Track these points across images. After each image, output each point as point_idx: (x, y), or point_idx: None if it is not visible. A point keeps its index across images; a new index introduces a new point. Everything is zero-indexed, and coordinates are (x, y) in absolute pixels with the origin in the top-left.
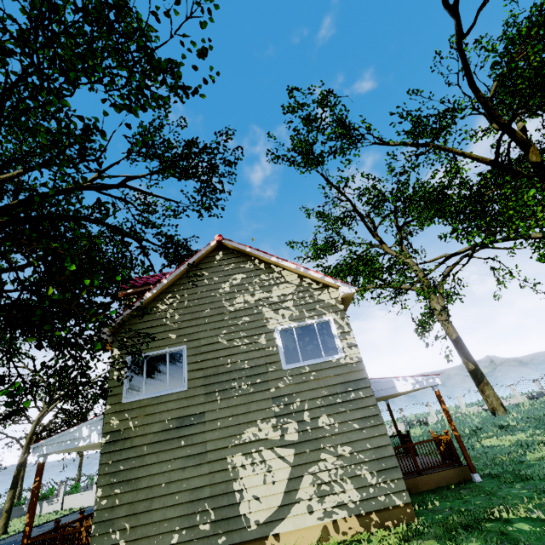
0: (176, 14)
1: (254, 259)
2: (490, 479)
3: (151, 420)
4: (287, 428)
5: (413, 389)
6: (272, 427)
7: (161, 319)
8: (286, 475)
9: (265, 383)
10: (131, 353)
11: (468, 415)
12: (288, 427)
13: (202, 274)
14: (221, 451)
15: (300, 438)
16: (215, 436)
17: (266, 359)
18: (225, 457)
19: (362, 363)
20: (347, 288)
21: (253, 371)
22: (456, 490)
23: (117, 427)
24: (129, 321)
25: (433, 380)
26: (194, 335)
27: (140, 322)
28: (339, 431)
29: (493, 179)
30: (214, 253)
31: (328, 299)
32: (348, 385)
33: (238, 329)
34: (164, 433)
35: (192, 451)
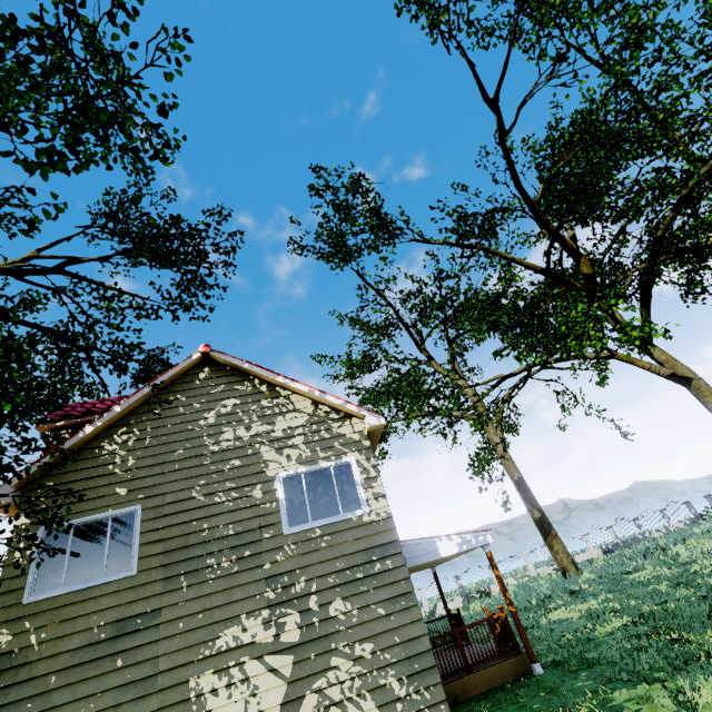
0: (131, 58)
1: (253, 378)
2: (553, 668)
3: (69, 629)
4: (285, 623)
5: (459, 551)
6: (262, 624)
7: (105, 466)
8: (279, 698)
9: (257, 557)
10: (45, 522)
11: (538, 578)
12: (286, 621)
13: (176, 399)
14: (182, 670)
15: (302, 638)
16: (174, 646)
17: (261, 521)
18: (186, 680)
19: (391, 519)
20: (374, 418)
21: (240, 540)
22: (512, 690)
23: (7, 646)
24: (52, 470)
25: (484, 537)
26: (156, 489)
27: (70, 471)
28: (358, 621)
29: (548, 289)
30: (197, 369)
31: (350, 433)
32: (373, 552)
33: (224, 477)
34: (90, 648)
35: (134, 675)
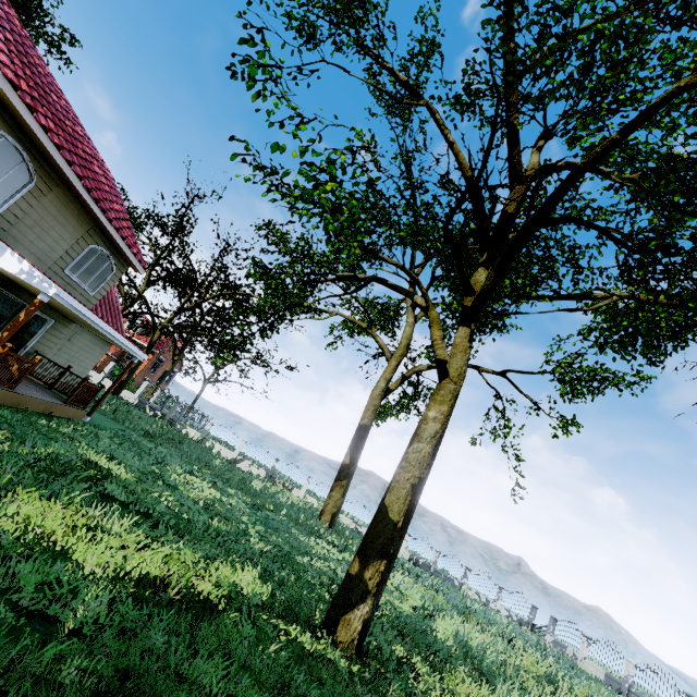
0: None
1: None
2: None
3: None
4: None
5: (14, 274)
6: None
7: None
8: None
9: None
10: None
11: None
12: None
13: None
14: None
15: None
16: None
17: None
18: None
19: None
20: None
21: None
22: None
23: None
24: None
25: (49, 287)
26: None
27: None
28: None
29: None
30: None
31: None
32: None
33: None
34: None
35: None
